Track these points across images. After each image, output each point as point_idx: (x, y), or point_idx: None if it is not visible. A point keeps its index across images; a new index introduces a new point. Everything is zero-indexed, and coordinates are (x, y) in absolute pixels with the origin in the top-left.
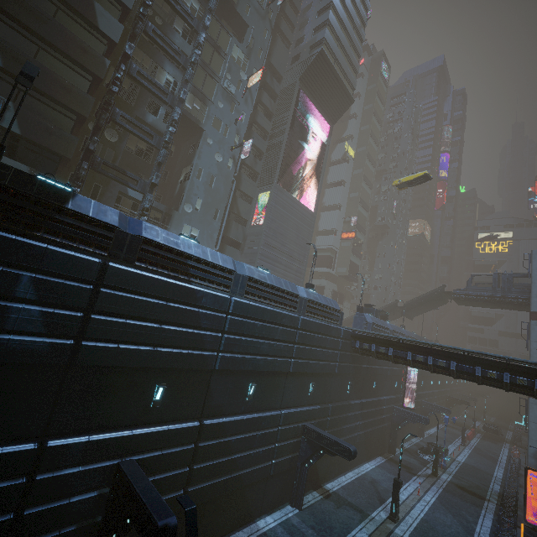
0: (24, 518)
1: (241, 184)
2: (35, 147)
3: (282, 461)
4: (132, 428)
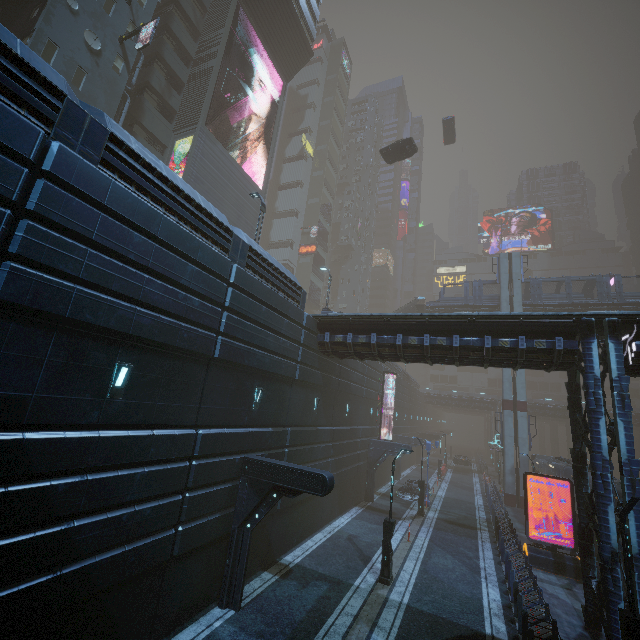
0: None
1: (143, 115)
2: None
3: (200, 527)
4: None
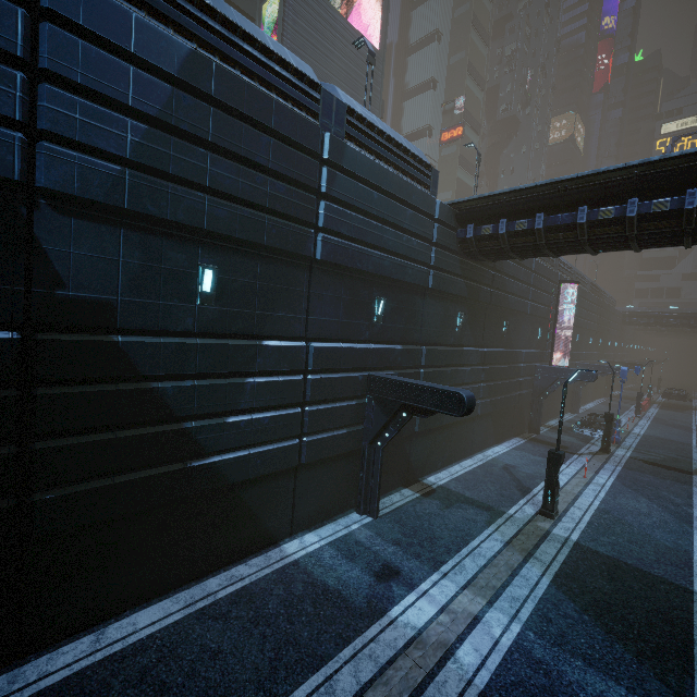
0: None
1: None
2: None
3: (326, 440)
4: None
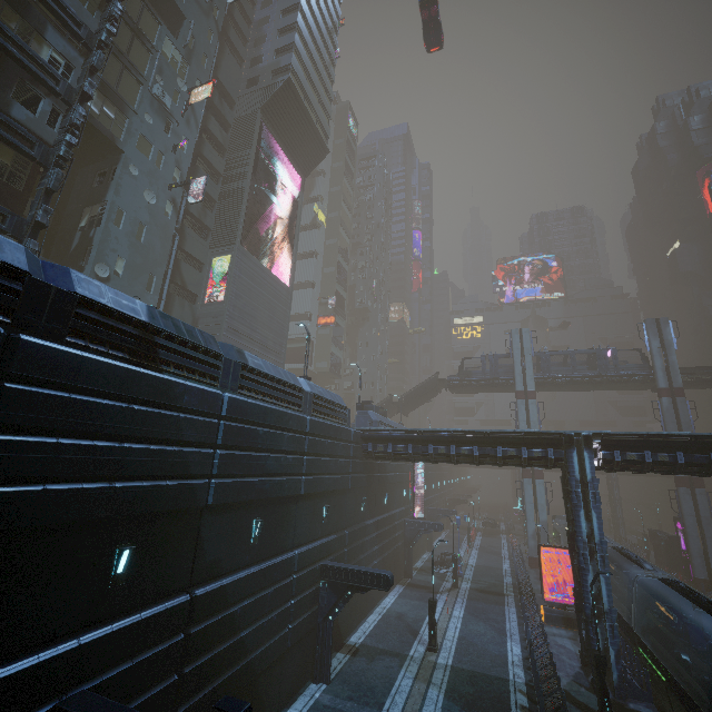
0: None
1: (185, 241)
2: None
3: (300, 623)
4: (74, 635)
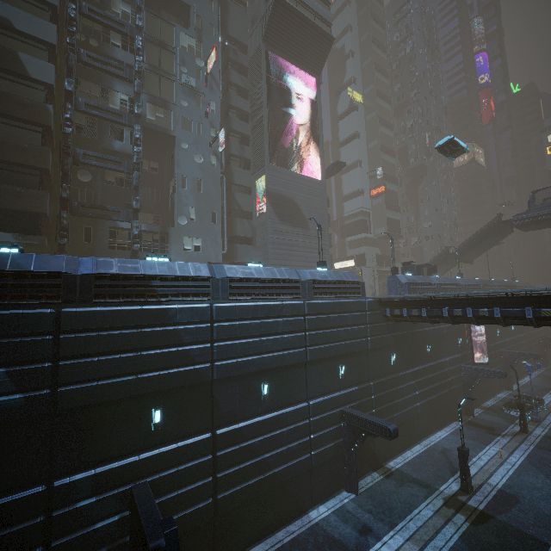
0: (53, 549)
1: (233, 177)
2: (12, 213)
3: (323, 451)
4: (139, 453)
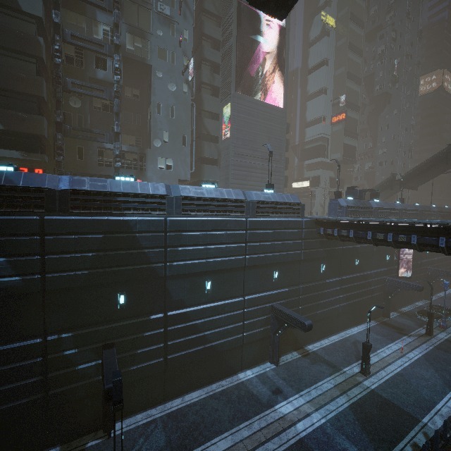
0: (49, 378)
1: (203, 104)
2: (18, 134)
3: (253, 333)
4: (108, 323)
